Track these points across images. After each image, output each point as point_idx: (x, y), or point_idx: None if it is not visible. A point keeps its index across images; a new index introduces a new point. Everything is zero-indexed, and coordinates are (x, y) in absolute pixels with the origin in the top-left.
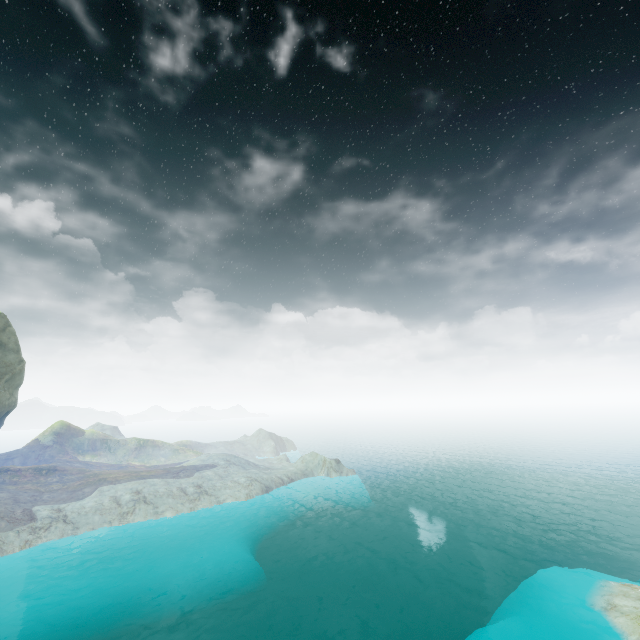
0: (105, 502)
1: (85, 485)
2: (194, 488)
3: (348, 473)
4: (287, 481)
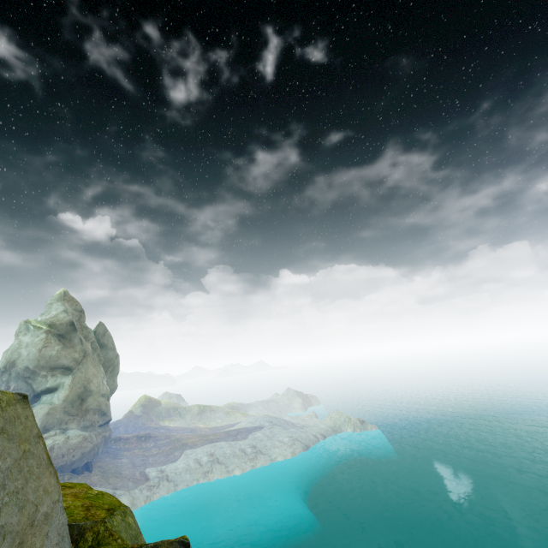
0: (191, 463)
1: (174, 449)
2: (251, 448)
3: (372, 428)
4: (321, 438)
